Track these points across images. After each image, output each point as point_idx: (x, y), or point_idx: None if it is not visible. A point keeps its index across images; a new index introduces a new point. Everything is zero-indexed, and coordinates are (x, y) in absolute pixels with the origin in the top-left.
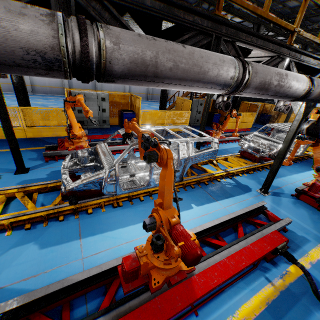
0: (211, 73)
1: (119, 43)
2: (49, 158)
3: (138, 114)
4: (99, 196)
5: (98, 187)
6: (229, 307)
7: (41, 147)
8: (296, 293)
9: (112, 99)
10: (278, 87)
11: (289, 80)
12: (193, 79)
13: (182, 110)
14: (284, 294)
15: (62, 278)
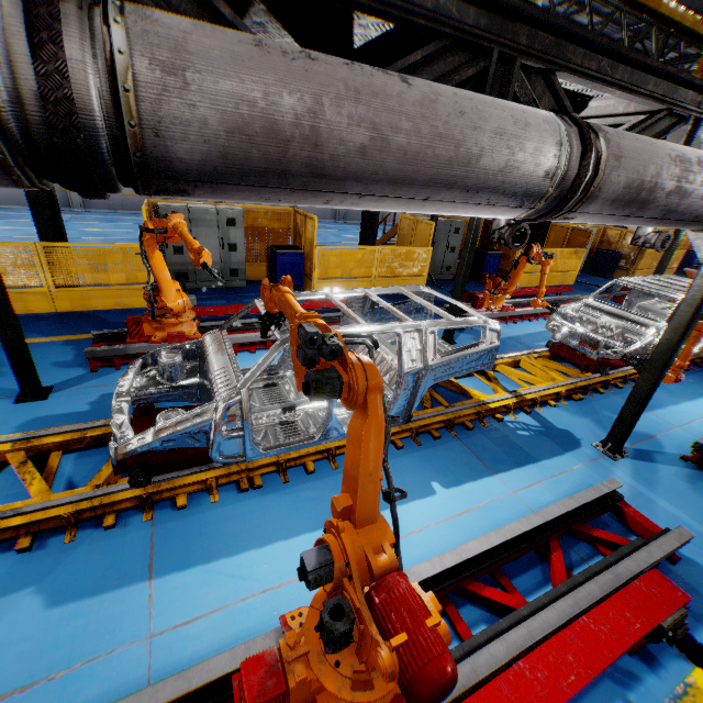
0: (489, 160)
1: (183, 68)
2: (101, 362)
3: (310, 255)
4: (205, 463)
5: (202, 442)
6: None
7: (86, 335)
8: None
9: (253, 222)
10: (674, 196)
11: None
12: (435, 179)
13: (412, 244)
14: None
15: (93, 695)
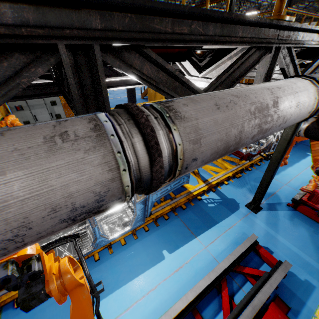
0: (1, 239)
1: None
2: None
3: None
4: None
5: None
6: None
7: None
8: None
9: None
10: (259, 134)
11: (282, 112)
12: None
13: (155, 98)
14: None
15: None
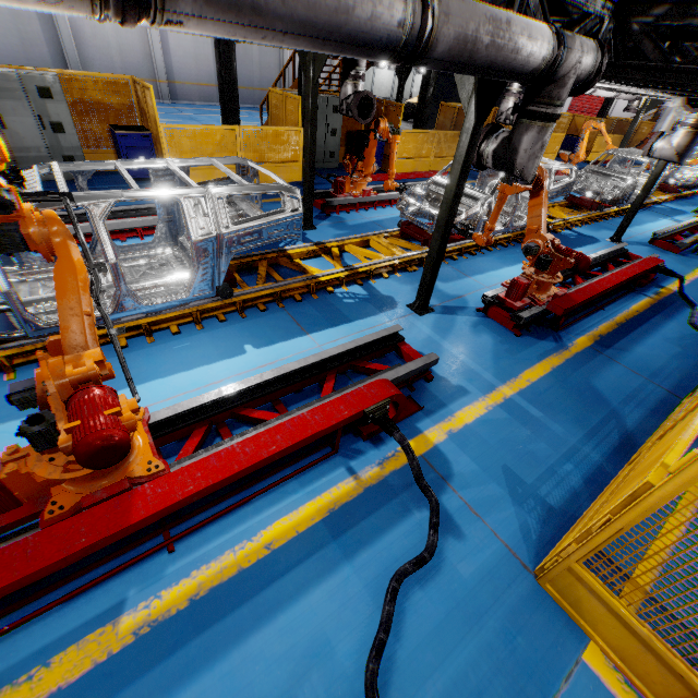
0: None
1: None
2: None
3: (158, 137)
4: None
5: None
6: (248, 528)
7: None
8: (397, 486)
9: (81, 95)
10: (296, 6)
11: None
12: None
13: (284, 125)
14: (372, 491)
15: None
